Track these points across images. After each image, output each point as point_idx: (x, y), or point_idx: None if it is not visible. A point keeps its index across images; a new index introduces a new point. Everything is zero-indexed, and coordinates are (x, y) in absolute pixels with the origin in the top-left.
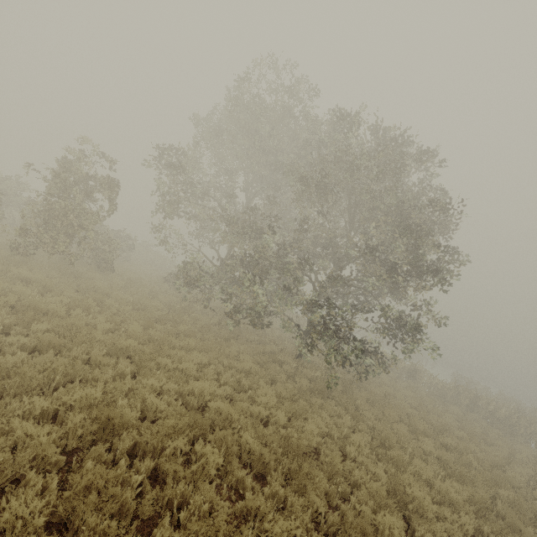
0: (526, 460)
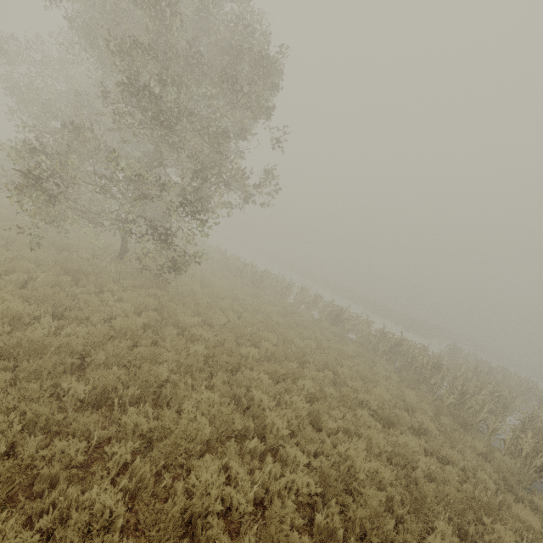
0: (359, 388)
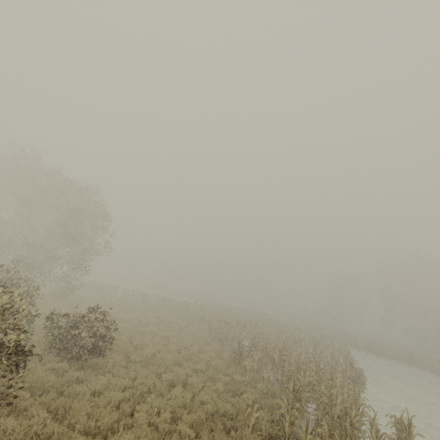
0: (151, 313)
